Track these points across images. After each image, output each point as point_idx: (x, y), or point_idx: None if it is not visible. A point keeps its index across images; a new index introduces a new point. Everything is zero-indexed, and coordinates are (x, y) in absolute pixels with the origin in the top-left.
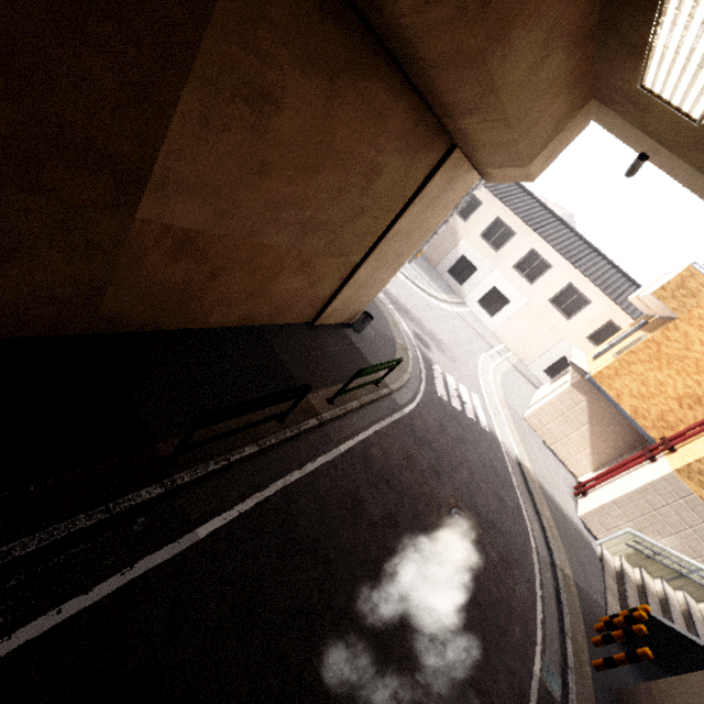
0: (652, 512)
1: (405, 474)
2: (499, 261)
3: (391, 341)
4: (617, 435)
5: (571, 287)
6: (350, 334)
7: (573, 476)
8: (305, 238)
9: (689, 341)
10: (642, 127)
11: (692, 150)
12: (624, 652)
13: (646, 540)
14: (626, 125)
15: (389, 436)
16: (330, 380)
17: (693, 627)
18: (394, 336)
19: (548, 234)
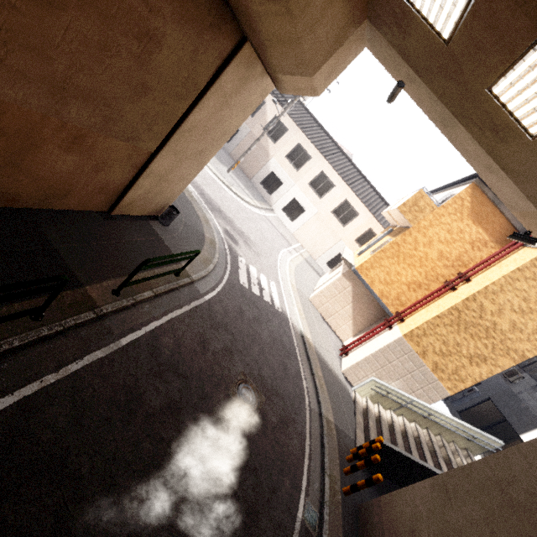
0: (388, 364)
1: (196, 359)
2: (299, 178)
3: (200, 235)
4: (370, 310)
5: (347, 203)
6: (155, 227)
7: (340, 341)
8: (66, 104)
9: (417, 244)
10: (403, 51)
11: (437, 76)
12: (364, 472)
13: (383, 385)
14: (390, 51)
15: (185, 323)
16: (121, 270)
17: (407, 442)
18: (204, 231)
19: (333, 161)
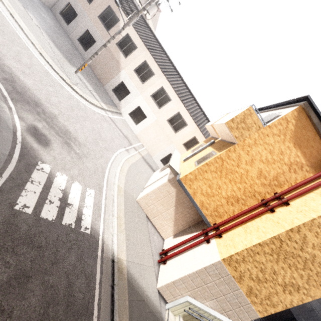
0: (204, 285)
1: None
2: (144, 90)
3: None
4: (190, 214)
5: (179, 114)
6: None
7: (162, 238)
8: None
9: (240, 161)
10: None
11: None
12: None
13: (197, 306)
14: None
15: None
16: None
17: None
18: None
19: (172, 80)
